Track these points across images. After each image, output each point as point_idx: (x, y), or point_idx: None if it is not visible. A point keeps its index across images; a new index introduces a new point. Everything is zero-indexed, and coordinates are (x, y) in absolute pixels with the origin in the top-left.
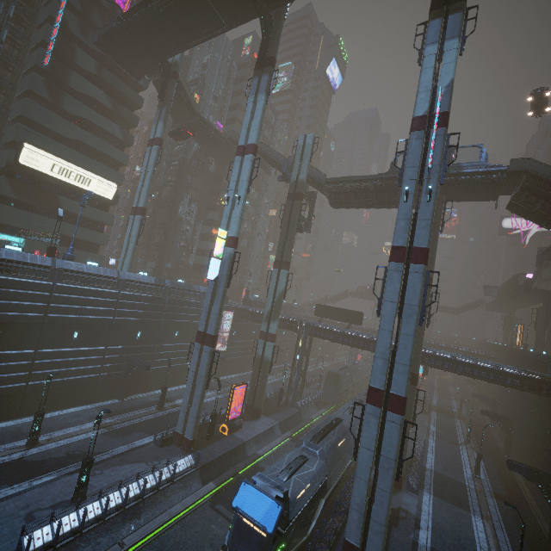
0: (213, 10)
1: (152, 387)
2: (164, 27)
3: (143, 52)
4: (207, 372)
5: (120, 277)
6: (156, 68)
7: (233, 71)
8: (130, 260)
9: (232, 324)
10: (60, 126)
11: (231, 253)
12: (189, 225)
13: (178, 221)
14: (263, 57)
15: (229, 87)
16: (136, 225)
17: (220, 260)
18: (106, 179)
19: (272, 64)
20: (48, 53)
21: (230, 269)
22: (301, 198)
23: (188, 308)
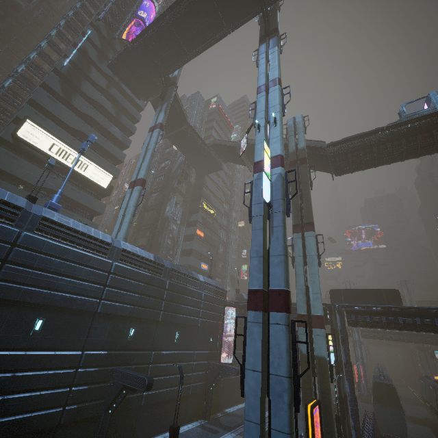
0: (217, 13)
1: (143, 433)
2: (171, 39)
3: (148, 69)
4: (289, 367)
5: (113, 245)
6: (156, 85)
7: (204, 117)
8: (125, 233)
9: (233, 326)
10: (67, 117)
11: (281, 173)
12: (175, 224)
13: (165, 220)
14: (268, 29)
15: (202, 126)
16: (134, 196)
17: (269, 181)
18: (102, 169)
19: (277, 31)
20: (68, 59)
21: (284, 193)
22: (307, 162)
23: (189, 299)
